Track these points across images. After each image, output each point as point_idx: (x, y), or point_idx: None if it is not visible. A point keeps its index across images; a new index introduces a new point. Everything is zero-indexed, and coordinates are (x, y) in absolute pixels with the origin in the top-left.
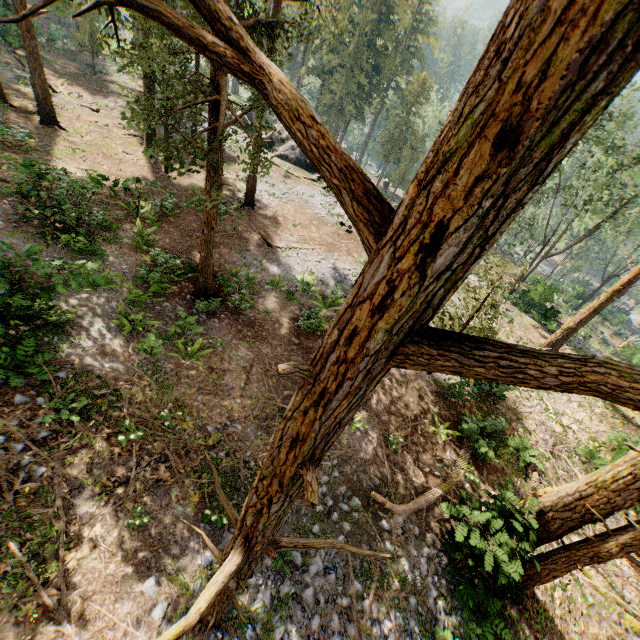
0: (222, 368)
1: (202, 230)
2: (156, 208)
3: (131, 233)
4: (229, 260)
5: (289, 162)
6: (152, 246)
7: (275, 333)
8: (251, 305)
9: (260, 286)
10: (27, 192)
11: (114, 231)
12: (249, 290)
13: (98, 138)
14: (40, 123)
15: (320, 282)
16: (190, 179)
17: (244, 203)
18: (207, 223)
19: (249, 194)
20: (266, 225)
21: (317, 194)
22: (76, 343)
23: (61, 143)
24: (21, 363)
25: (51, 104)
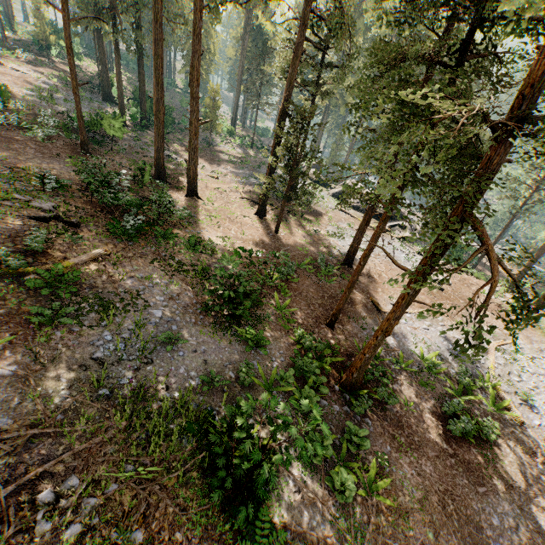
0: (400, 503)
1: (375, 335)
2: (284, 277)
3: (271, 307)
4: (351, 332)
5: (360, 212)
6: (291, 322)
7: (424, 436)
8: (397, 400)
9: (387, 365)
10: (217, 290)
11: (261, 307)
12: (380, 372)
13: (222, 204)
14: (186, 196)
15: (438, 357)
16: (294, 238)
17: (344, 262)
18: (384, 331)
19: (350, 255)
20: (367, 285)
21: (395, 245)
22: (282, 487)
23: (202, 212)
24: (257, 544)
25: (196, 182)
